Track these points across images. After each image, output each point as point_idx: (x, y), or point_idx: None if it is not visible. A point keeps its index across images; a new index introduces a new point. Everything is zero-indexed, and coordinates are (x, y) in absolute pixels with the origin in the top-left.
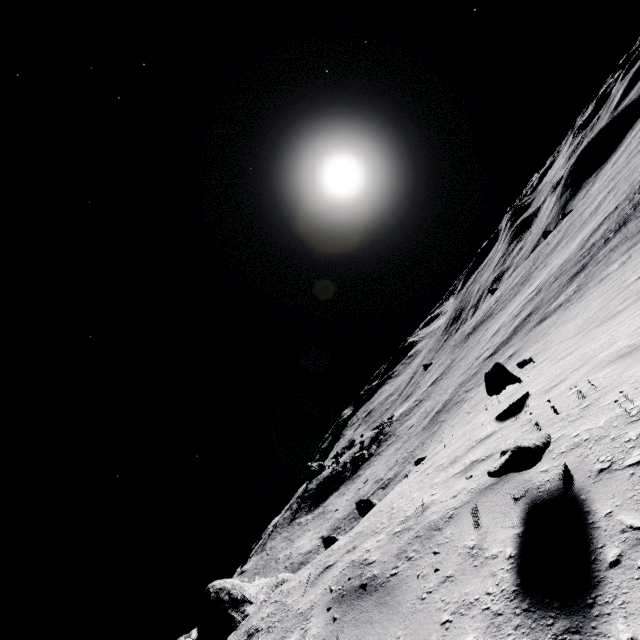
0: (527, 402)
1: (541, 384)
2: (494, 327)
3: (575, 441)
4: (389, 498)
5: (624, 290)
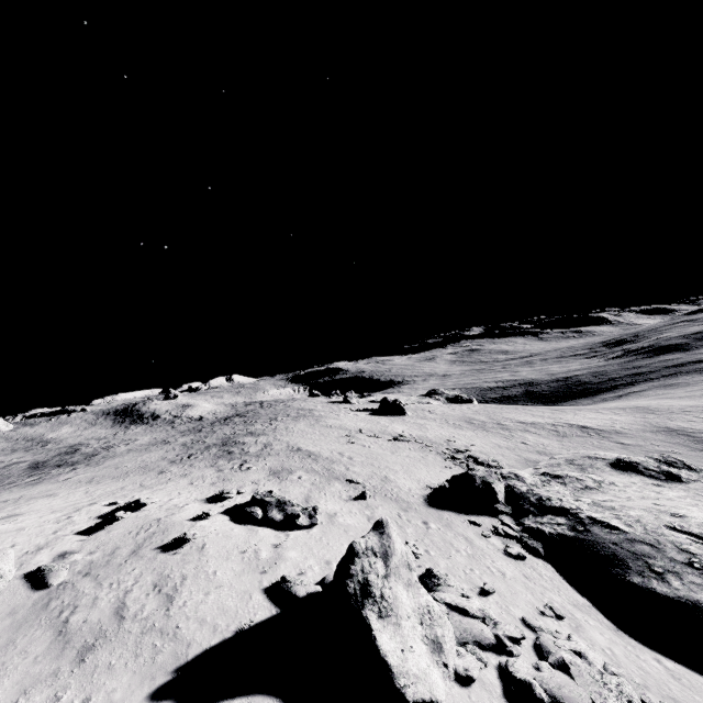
0: None
1: None
2: (152, 435)
3: None
4: None
5: None
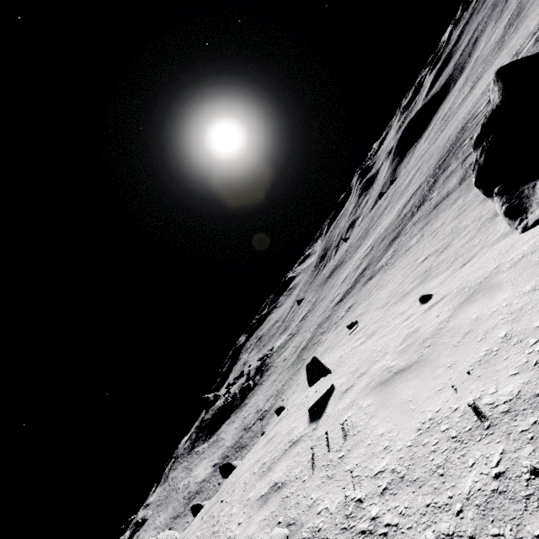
0: (329, 402)
1: (344, 377)
2: (344, 274)
3: (315, 524)
4: (243, 466)
5: (415, 269)
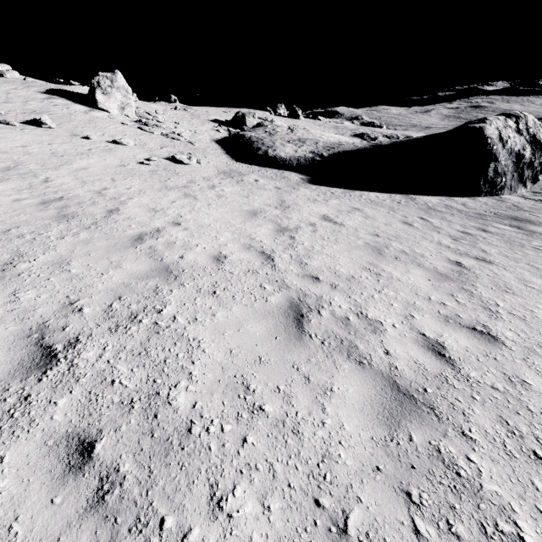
0: None
1: None
2: None
3: None
4: None
5: None
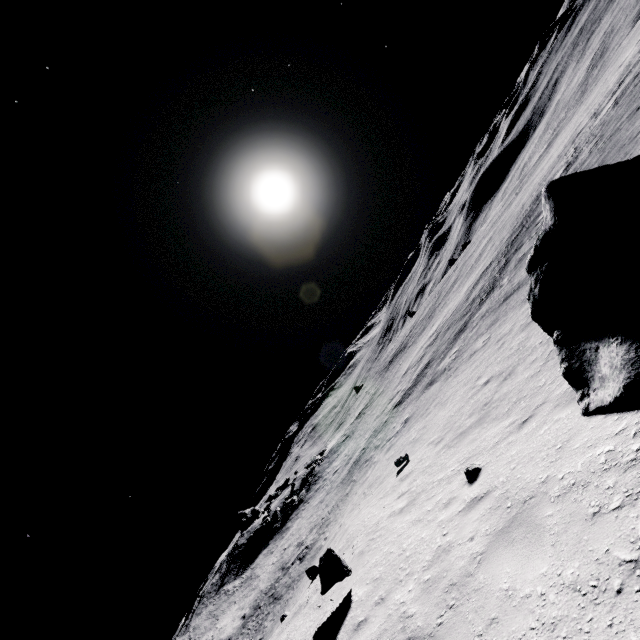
0: (337, 638)
1: (365, 586)
2: (406, 364)
3: None
4: None
5: (475, 394)
